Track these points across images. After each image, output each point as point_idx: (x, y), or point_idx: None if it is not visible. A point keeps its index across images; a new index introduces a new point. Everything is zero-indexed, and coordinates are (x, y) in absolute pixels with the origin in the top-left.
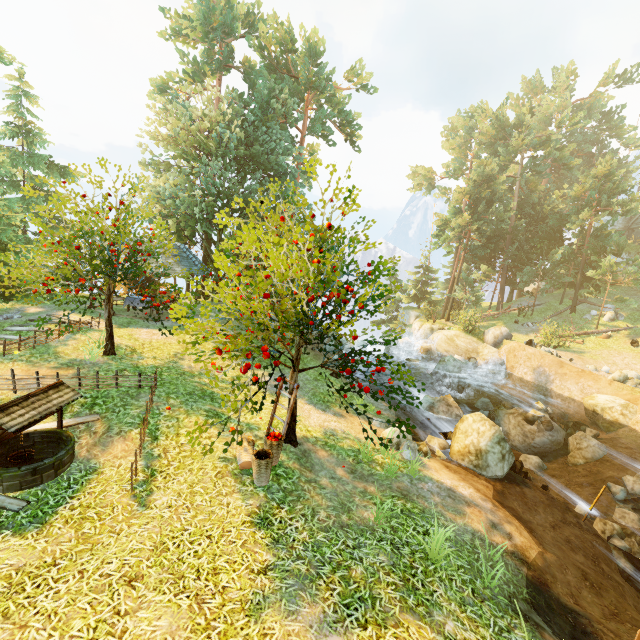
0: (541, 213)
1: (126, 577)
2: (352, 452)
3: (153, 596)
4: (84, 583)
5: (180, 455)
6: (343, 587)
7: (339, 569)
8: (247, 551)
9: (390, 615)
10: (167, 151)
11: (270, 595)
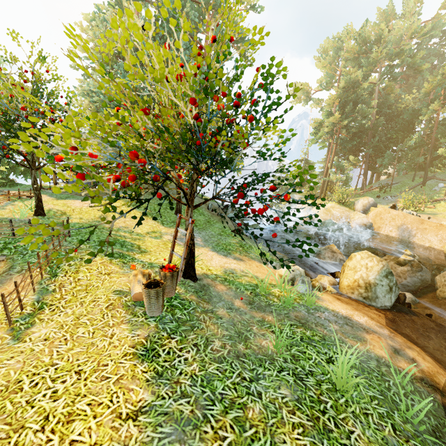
0: (396, 112)
1: None
2: (250, 286)
3: None
4: None
5: (74, 289)
6: (236, 434)
7: (232, 409)
8: (120, 389)
9: None
10: (90, 54)
11: None
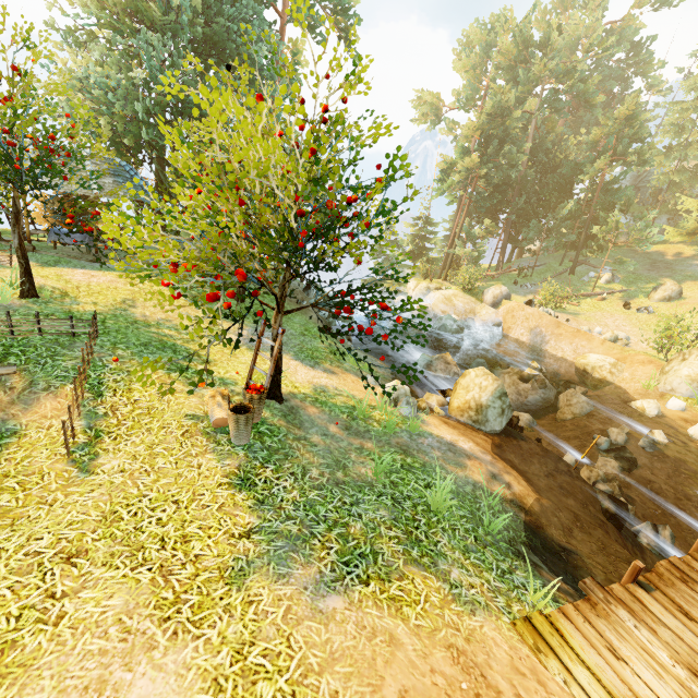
0: (554, 161)
1: (63, 554)
2: (346, 409)
3: (102, 573)
4: (1, 565)
5: (134, 413)
6: (341, 545)
7: (336, 527)
8: (225, 515)
9: (394, 569)
10: (86, 11)
11: (255, 560)
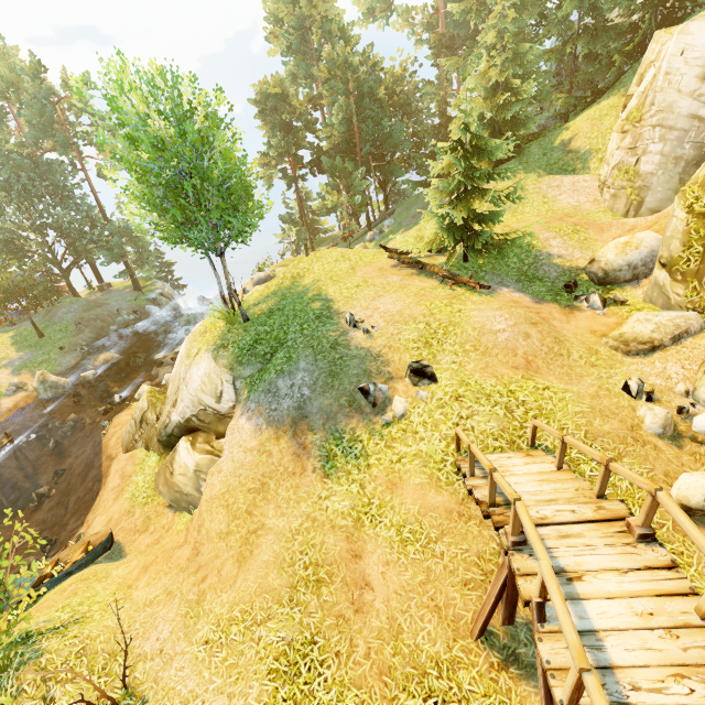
0: None
1: None
2: None
3: None
4: None
5: None
6: None
7: None
8: None
9: None
10: None
11: None
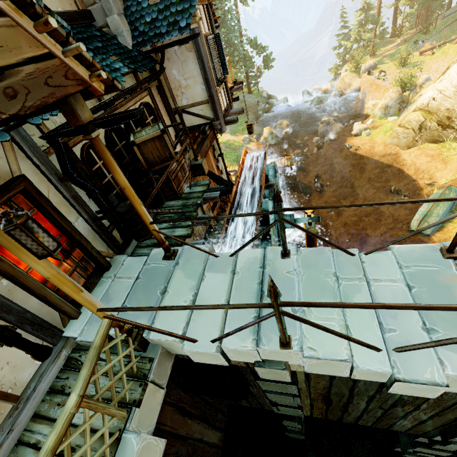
0: None
1: None
2: (230, 144)
3: None
4: None
5: None
6: None
7: None
8: None
9: None
10: None
11: None
